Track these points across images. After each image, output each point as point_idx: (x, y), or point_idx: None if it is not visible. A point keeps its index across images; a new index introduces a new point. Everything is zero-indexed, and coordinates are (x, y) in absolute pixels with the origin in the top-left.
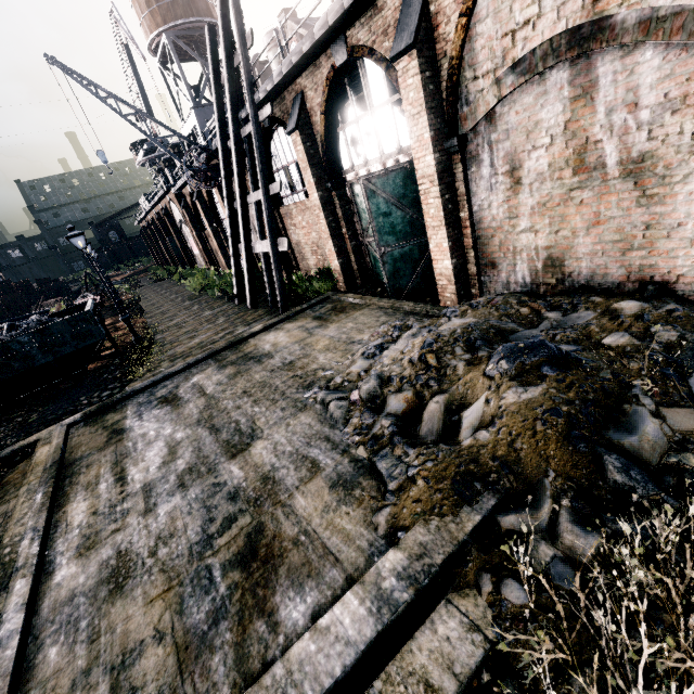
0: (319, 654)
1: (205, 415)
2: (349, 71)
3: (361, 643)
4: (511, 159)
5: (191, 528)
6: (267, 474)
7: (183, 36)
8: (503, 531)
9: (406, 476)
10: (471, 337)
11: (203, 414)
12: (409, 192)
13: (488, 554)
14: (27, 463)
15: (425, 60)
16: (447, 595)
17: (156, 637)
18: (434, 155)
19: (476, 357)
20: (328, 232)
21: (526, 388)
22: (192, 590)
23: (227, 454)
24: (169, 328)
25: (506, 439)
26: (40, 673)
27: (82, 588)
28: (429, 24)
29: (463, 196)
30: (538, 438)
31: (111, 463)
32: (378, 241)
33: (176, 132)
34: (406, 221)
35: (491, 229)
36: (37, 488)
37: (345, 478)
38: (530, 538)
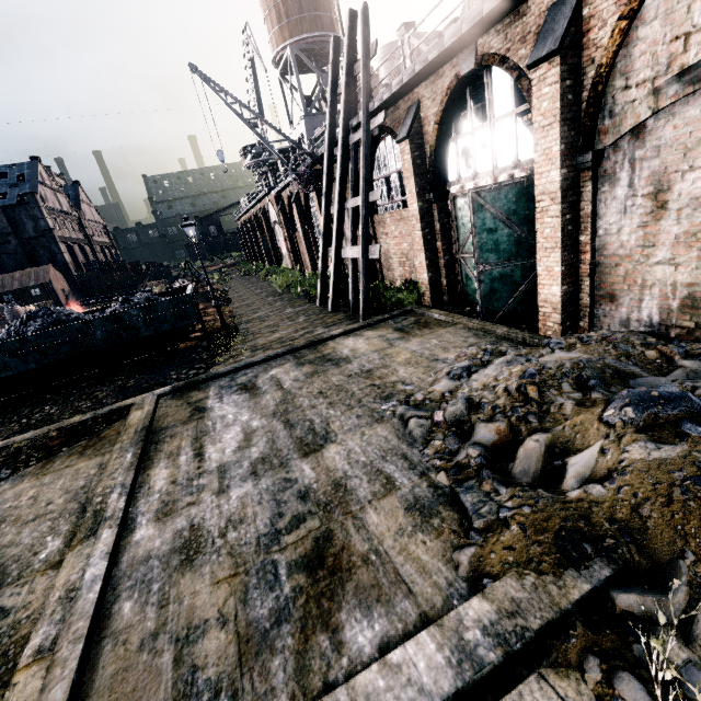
0: (388, 693)
1: (281, 409)
2: (473, 80)
3: (437, 696)
4: (657, 180)
5: (260, 518)
6: (339, 480)
7: (305, 49)
8: (618, 611)
9: (496, 517)
10: (582, 375)
11: (279, 407)
12: (521, 209)
13: (597, 634)
14: (122, 423)
15: (568, 67)
16: (539, 669)
17: (220, 620)
18: (560, 170)
19: (589, 398)
20: (421, 244)
21: (659, 445)
22: (257, 582)
23: (299, 452)
24: (253, 319)
25: (629, 501)
26: (115, 624)
27: (157, 551)
28: (579, 29)
29: (587, 218)
30: (674, 509)
31: (191, 438)
32: (478, 258)
33: (287, 137)
34: (512, 240)
35: (617, 257)
36: (128, 448)
37: (422, 503)
38: (670, 633)
